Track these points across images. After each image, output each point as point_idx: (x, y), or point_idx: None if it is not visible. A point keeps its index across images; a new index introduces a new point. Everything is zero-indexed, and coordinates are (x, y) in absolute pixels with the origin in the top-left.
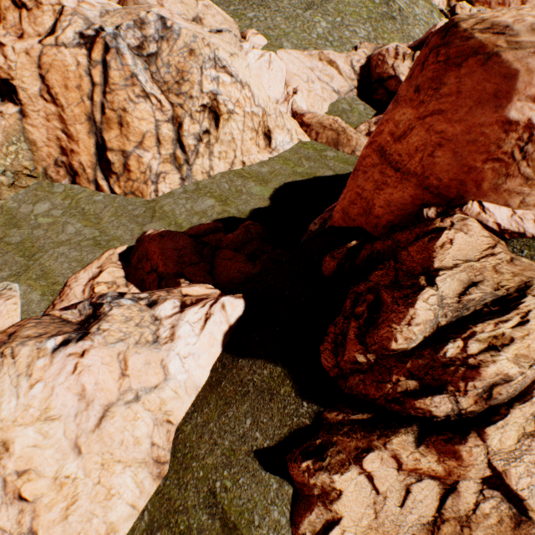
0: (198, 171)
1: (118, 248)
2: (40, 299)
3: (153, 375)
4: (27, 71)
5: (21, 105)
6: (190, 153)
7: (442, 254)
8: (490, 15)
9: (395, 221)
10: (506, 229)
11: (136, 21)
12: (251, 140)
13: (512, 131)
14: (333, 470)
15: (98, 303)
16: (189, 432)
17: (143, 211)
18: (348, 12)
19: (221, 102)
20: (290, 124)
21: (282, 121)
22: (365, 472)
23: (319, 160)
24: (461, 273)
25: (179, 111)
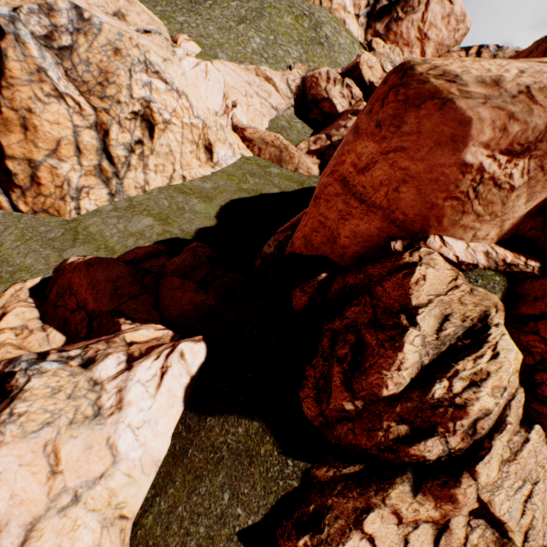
0: (131, 186)
1: (28, 281)
2: None
3: (97, 462)
4: None
5: None
6: (120, 165)
7: (418, 291)
8: (440, 63)
9: (362, 252)
10: (463, 261)
11: (42, 5)
12: (191, 153)
13: (468, 173)
14: (334, 542)
15: (6, 372)
16: (151, 525)
17: (61, 232)
18: (280, 31)
19: (155, 110)
20: (232, 138)
21: (223, 135)
22: (367, 535)
23: (264, 176)
24: (435, 309)
25: (104, 117)
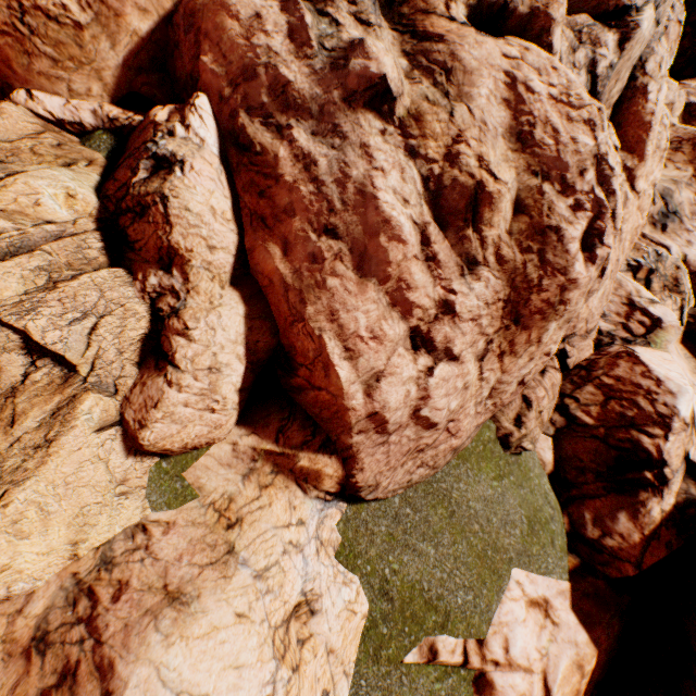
0: None
1: None
2: None
3: None
4: None
5: None
6: None
7: None
8: None
9: None
10: (64, 119)
11: None
12: None
13: None
14: None
15: None
16: None
17: None
18: None
19: None
20: None
21: None
22: None
23: None
24: None
25: None
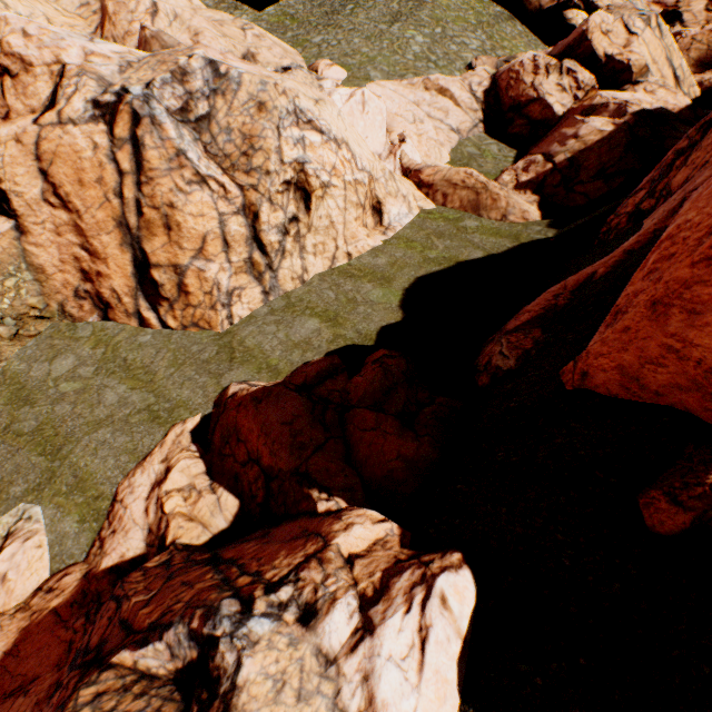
0: (286, 278)
1: (187, 421)
2: (78, 530)
3: None
4: (20, 167)
5: (16, 218)
6: (273, 254)
7: None
8: None
9: None
10: None
11: (174, 72)
12: (356, 220)
13: None
14: None
15: (205, 634)
16: None
17: (215, 351)
18: (449, 18)
19: (310, 173)
20: (405, 187)
21: (394, 185)
22: None
23: (457, 235)
24: None
25: (252, 196)
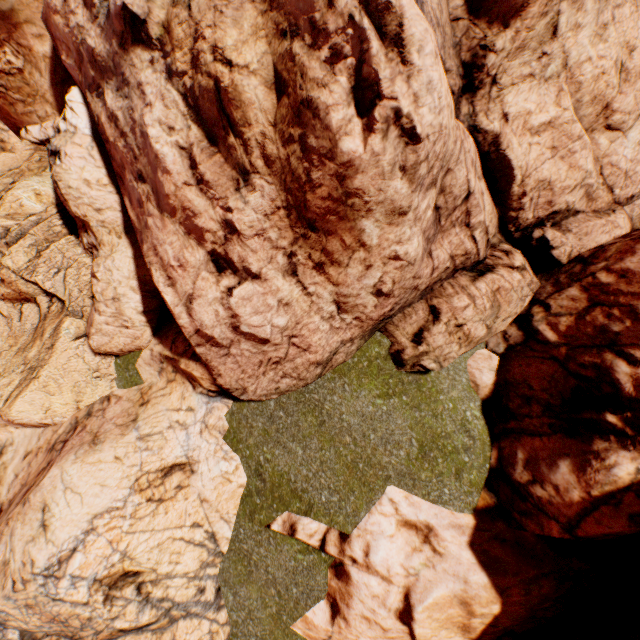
0: None
1: None
2: None
3: None
4: None
5: None
6: None
7: None
8: None
9: None
10: (43, 140)
11: None
12: None
13: None
14: None
15: None
16: None
17: None
18: None
19: None
20: None
21: None
22: None
23: None
24: (6, 179)
25: None
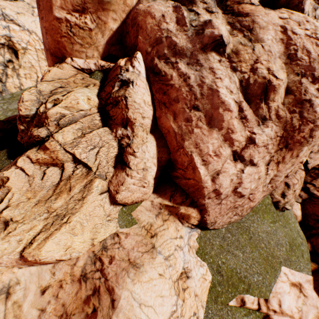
0: (11, 87)
1: None
2: None
3: None
4: None
5: None
6: (0, 75)
7: (46, 76)
8: None
9: None
10: (84, 68)
11: None
12: (47, 66)
13: (62, 23)
14: (4, 170)
15: None
16: None
17: None
18: None
19: (15, 42)
20: None
21: None
22: (20, 168)
23: None
24: (56, 83)
25: None
